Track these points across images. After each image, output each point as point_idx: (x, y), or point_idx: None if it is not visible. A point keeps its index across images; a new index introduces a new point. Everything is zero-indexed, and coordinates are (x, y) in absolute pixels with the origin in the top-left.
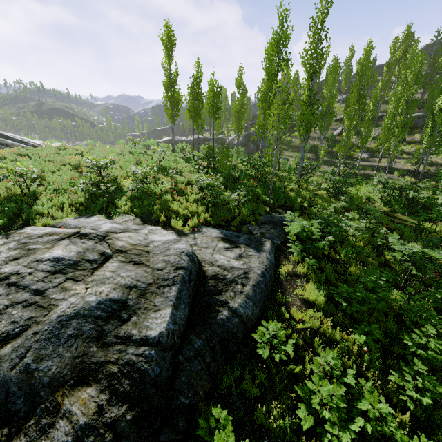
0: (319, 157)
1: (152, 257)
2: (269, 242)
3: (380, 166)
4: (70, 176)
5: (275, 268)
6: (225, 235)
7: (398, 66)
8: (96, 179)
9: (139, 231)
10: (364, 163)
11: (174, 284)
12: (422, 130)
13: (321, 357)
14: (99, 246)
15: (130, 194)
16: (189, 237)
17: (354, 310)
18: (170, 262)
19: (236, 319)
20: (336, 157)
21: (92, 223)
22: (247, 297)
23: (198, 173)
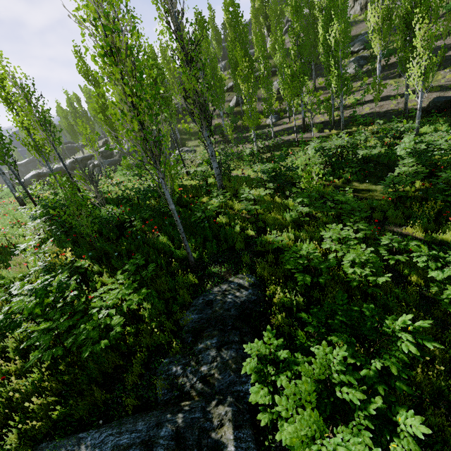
0: (227, 137)
1: None
2: (231, 418)
3: (293, 126)
4: None
5: None
6: None
7: (261, 17)
8: None
9: None
10: (275, 128)
11: None
12: (311, 77)
13: None
14: None
15: None
16: None
17: None
18: None
19: None
20: (245, 131)
21: None
22: None
23: (36, 255)
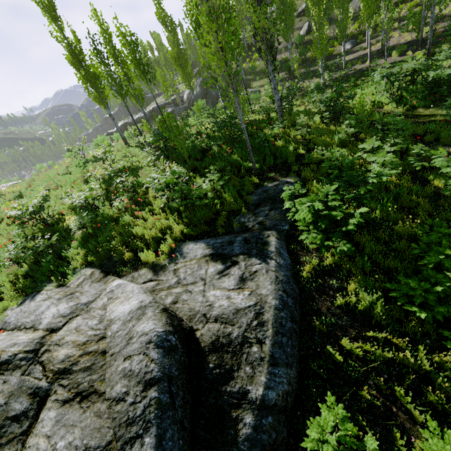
0: (294, 73)
1: (108, 366)
2: (274, 235)
3: (371, 52)
4: (5, 238)
5: (294, 272)
6: (213, 249)
7: None
8: (29, 235)
9: (92, 304)
10: (349, 57)
11: (146, 430)
12: None
13: (423, 435)
14: (28, 378)
15: (79, 235)
16: (168, 271)
17: (440, 318)
18: (134, 373)
19: (269, 418)
20: (314, 63)
21: (34, 311)
22: (273, 363)
23: (155, 166)
